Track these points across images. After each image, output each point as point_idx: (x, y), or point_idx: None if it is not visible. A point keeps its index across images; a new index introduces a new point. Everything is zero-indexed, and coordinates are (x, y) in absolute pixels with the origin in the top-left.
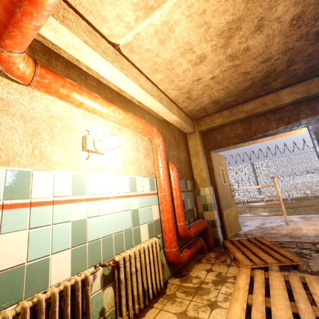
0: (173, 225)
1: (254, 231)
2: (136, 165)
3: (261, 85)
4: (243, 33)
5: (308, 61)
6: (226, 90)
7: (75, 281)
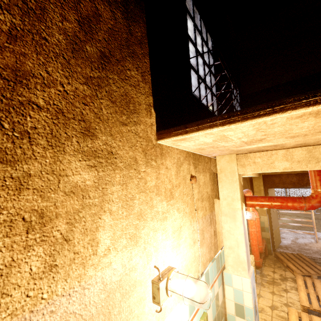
0: (258, 247)
1: (292, 244)
2: None
3: None
4: None
5: None
6: None
7: None
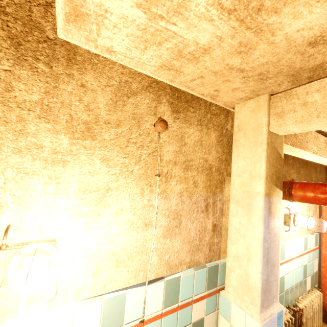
0: None
1: None
2: None
3: None
4: None
5: None
6: None
7: (287, 320)
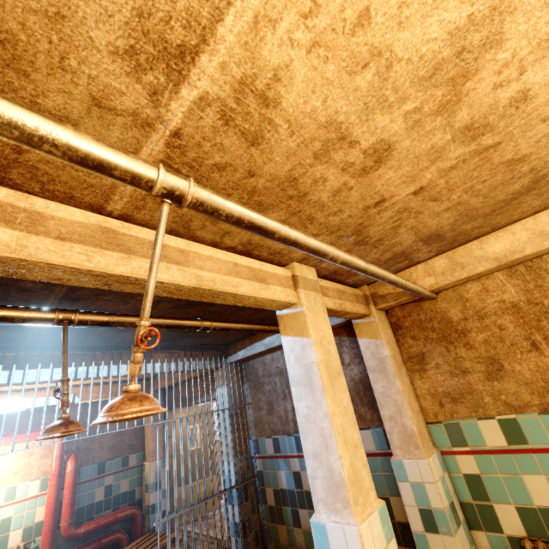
0: (49, 527)
1: None
2: (24, 471)
3: None
4: None
5: None
6: None
7: None
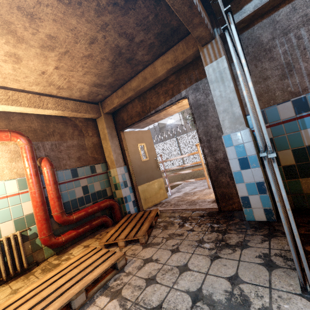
0: (41, 216)
1: (177, 198)
2: None
3: (125, 61)
4: (21, 25)
5: (147, 30)
6: (92, 74)
7: None
